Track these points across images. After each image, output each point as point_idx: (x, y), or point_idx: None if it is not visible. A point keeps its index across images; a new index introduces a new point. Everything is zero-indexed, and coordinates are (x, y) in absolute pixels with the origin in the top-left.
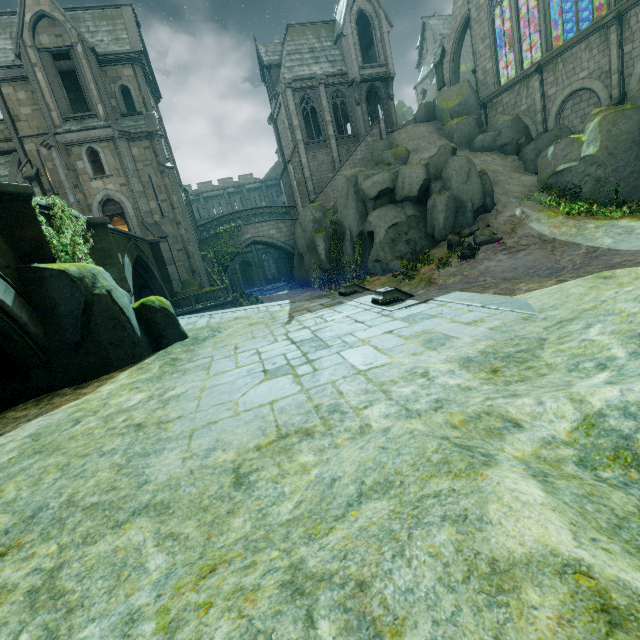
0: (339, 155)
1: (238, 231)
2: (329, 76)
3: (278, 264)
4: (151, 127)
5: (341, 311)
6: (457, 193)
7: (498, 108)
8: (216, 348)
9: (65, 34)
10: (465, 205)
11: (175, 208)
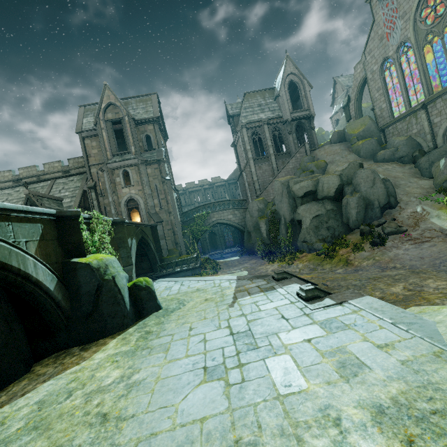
0: (277, 165)
1: (207, 216)
2: (270, 119)
3: (234, 235)
4: (159, 157)
5: (272, 299)
6: (365, 194)
7: (394, 132)
8: (177, 324)
9: (120, 112)
10: (373, 203)
11: (169, 203)
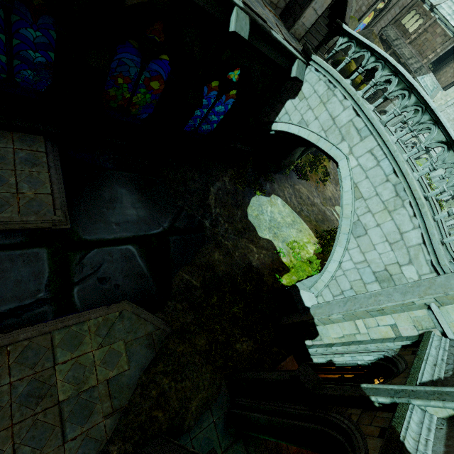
0: None
1: None
2: None
3: None
4: None
5: None
6: None
7: None
8: None
9: None
10: None
11: None
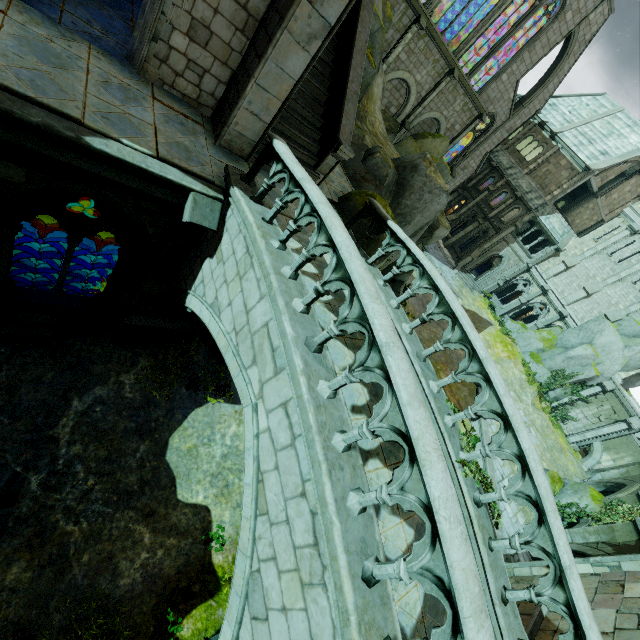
0: None
1: None
2: None
3: None
4: None
5: None
6: None
7: None
8: None
9: None
10: None
11: None
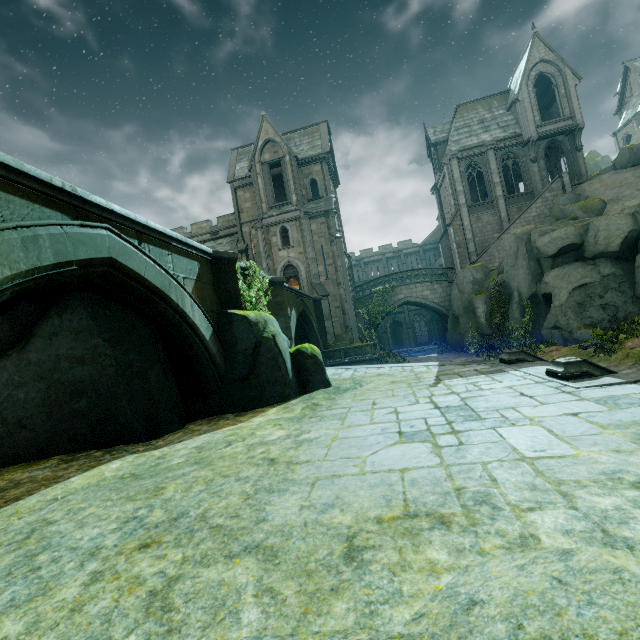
0: (508, 214)
1: (391, 291)
2: (499, 140)
3: (430, 326)
4: (328, 207)
5: (501, 380)
6: None
7: None
8: (355, 400)
9: (280, 150)
10: None
11: (338, 271)
